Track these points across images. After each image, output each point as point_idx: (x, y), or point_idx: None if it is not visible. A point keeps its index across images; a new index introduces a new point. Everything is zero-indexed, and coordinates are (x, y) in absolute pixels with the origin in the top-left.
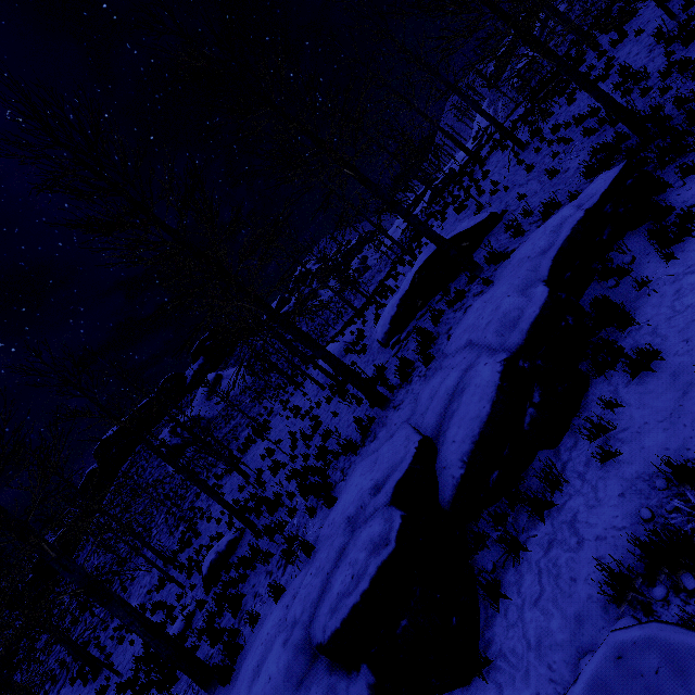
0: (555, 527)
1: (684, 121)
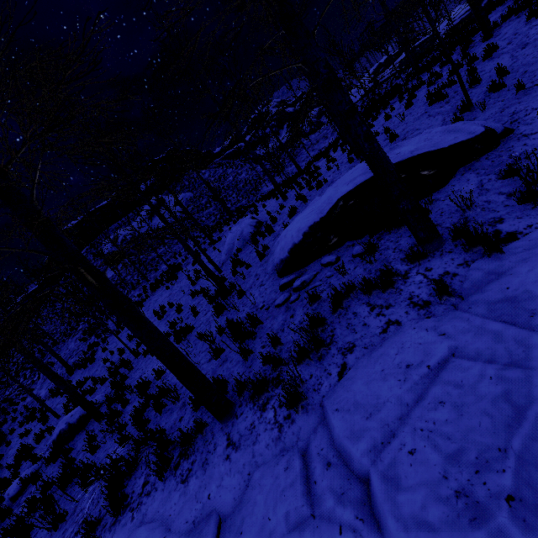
0: None
1: None
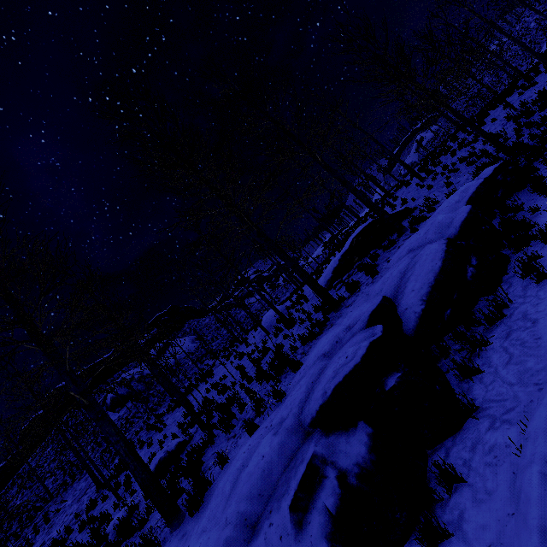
0: (509, 325)
1: (538, 144)
